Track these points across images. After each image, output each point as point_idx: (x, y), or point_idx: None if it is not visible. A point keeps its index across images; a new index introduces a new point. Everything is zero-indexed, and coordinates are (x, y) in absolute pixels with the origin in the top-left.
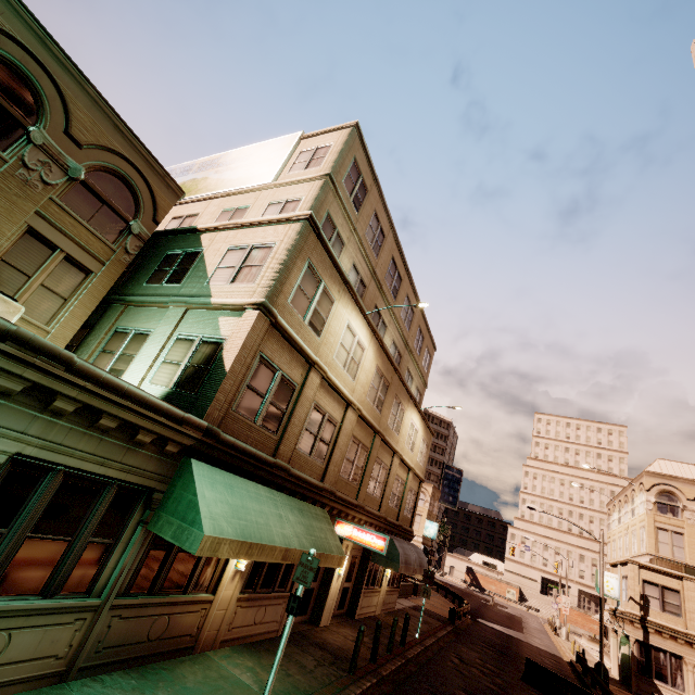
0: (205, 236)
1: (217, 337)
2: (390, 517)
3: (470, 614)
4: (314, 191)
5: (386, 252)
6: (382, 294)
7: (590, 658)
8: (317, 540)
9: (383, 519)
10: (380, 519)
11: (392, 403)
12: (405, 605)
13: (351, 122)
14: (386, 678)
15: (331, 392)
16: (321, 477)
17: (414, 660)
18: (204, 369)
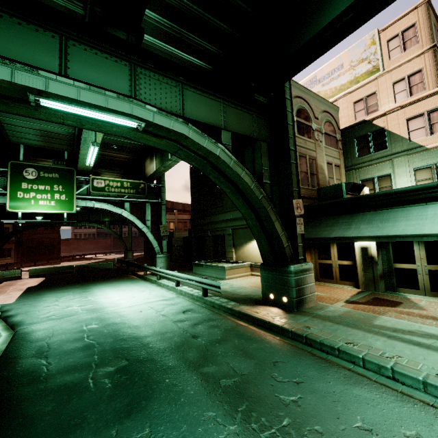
0: (377, 121)
1: None
2: None
3: None
4: (429, 61)
5: None
6: None
7: None
8: None
9: None
10: None
11: None
12: None
13: (422, 0)
14: None
15: None
16: None
17: None
18: None
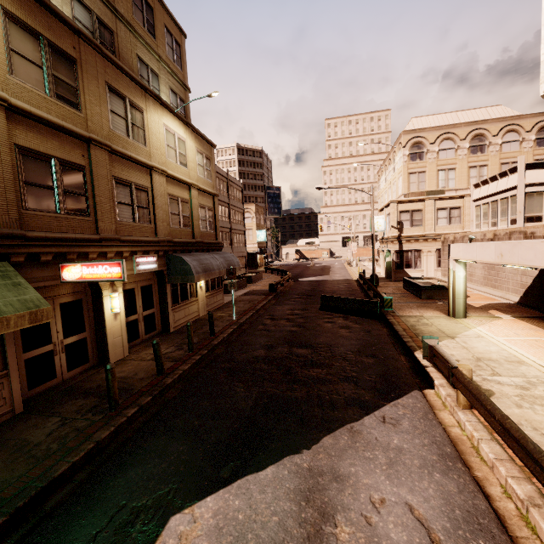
0: None
1: None
2: (181, 238)
3: (294, 278)
4: None
5: None
6: None
7: (369, 272)
8: None
9: (167, 242)
10: (158, 244)
11: (104, 96)
12: (238, 295)
13: None
14: (175, 382)
15: None
16: None
17: (225, 341)
18: None
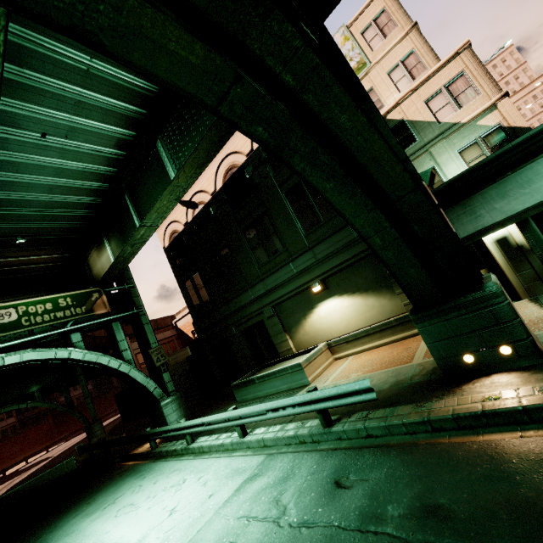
0: (391, 115)
1: (491, 128)
2: None
3: None
4: (417, 40)
5: None
6: None
7: None
8: None
9: None
10: None
11: None
12: None
13: None
14: None
15: None
16: None
17: None
18: (506, 141)
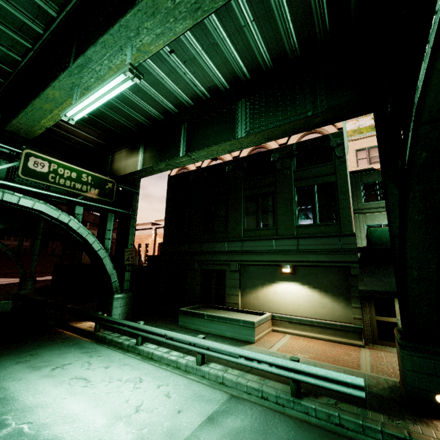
0: None
1: None
2: None
3: None
4: None
5: None
6: None
7: None
8: None
9: None
10: None
11: None
12: None
13: None
14: None
15: None
16: None
17: None
18: None
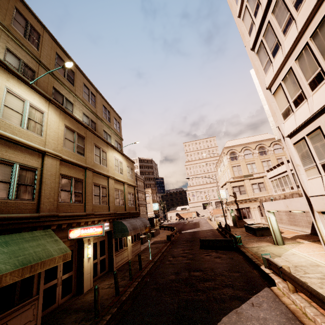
0: None
1: None
2: (120, 211)
3: (179, 231)
4: None
5: (47, 48)
6: (57, 80)
7: (223, 223)
8: (28, 256)
9: (114, 214)
10: (110, 215)
11: (93, 149)
12: (148, 245)
13: None
14: (126, 299)
15: (15, 147)
16: (37, 209)
17: (148, 273)
18: None
